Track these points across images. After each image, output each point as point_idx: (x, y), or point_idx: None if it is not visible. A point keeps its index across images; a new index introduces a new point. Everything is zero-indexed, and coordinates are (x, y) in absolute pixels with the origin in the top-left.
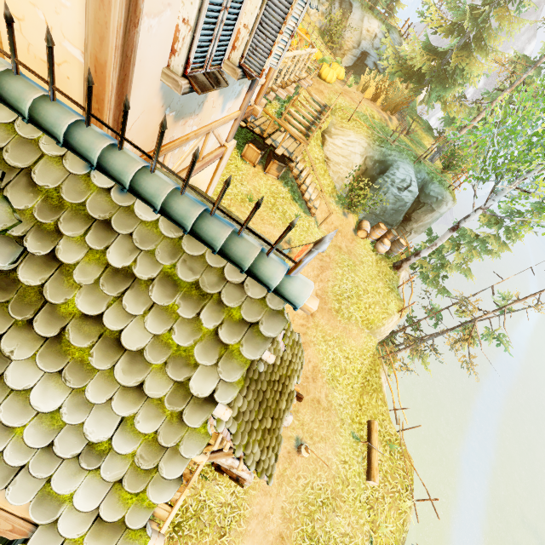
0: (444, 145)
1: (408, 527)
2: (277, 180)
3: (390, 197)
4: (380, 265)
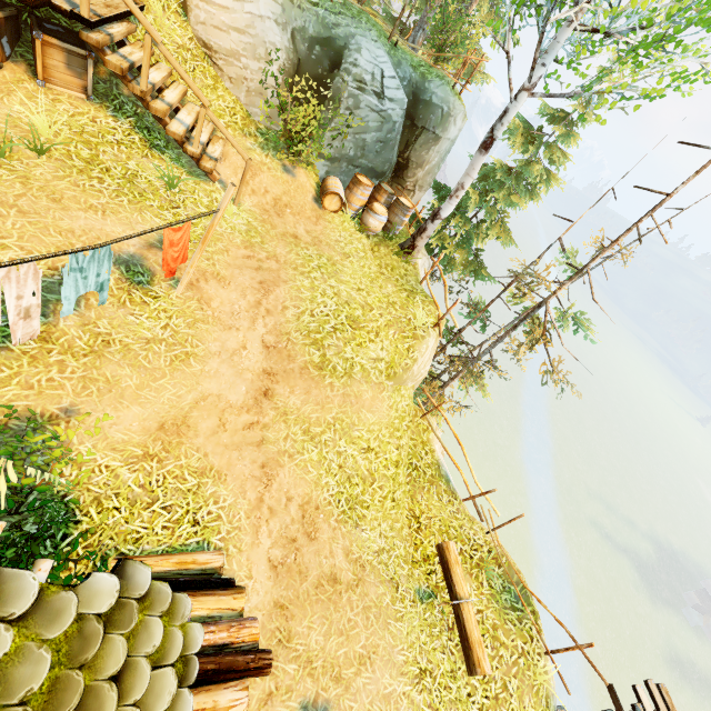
0: (428, 6)
1: (555, 708)
2: (88, 103)
3: (362, 120)
4: (379, 253)
